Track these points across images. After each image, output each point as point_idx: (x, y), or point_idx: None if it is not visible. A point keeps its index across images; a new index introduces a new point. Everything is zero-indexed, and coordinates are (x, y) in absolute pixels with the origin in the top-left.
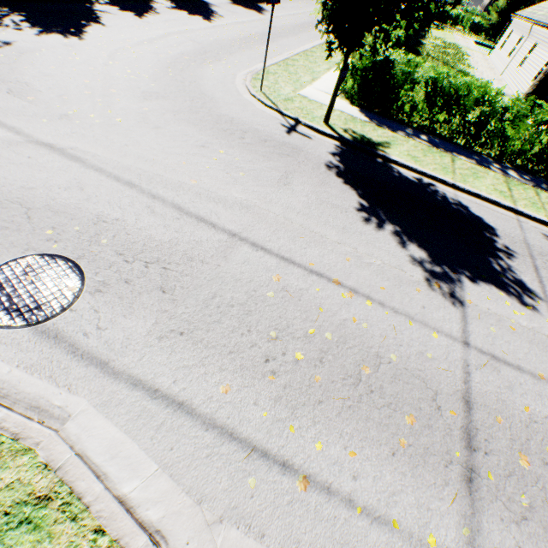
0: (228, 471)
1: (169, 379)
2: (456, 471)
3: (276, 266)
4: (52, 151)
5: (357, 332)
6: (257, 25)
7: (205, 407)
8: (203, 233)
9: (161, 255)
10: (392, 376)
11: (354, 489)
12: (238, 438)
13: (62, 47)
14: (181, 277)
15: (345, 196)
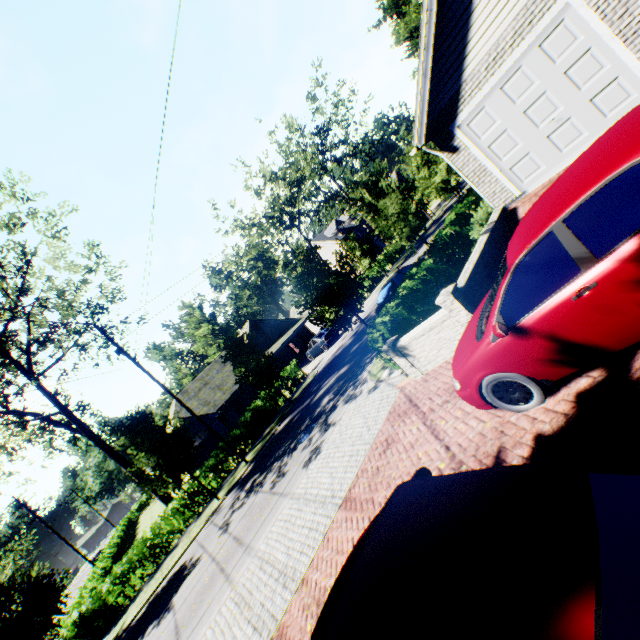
0: None
1: None
2: None
3: None
4: None
5: None
6: None
7: None
8: None
9: None
10: None
11: None
12: None
13: None
14: None
15: None
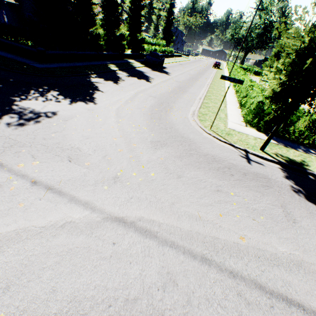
0: None
1: None
2: None
3: None
4: (127, 228)
5: None
6: (171, 81)
7: None
8: None
9: None
10: None
11: None
12: None
13: (87, 111)
14: None
15: None
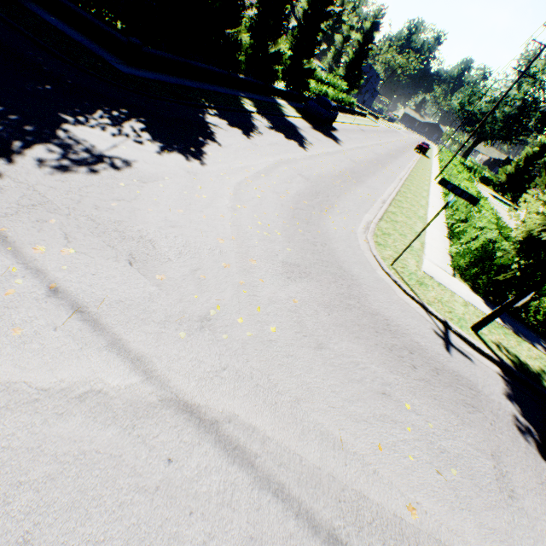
0: None
1: None
2: None
3: None
4: (202, 432)
5: None
6: (341, 157)
7: None
8: None
9: None
10: None
11: None
12: None
13: (186, 174)
14: None
15: None
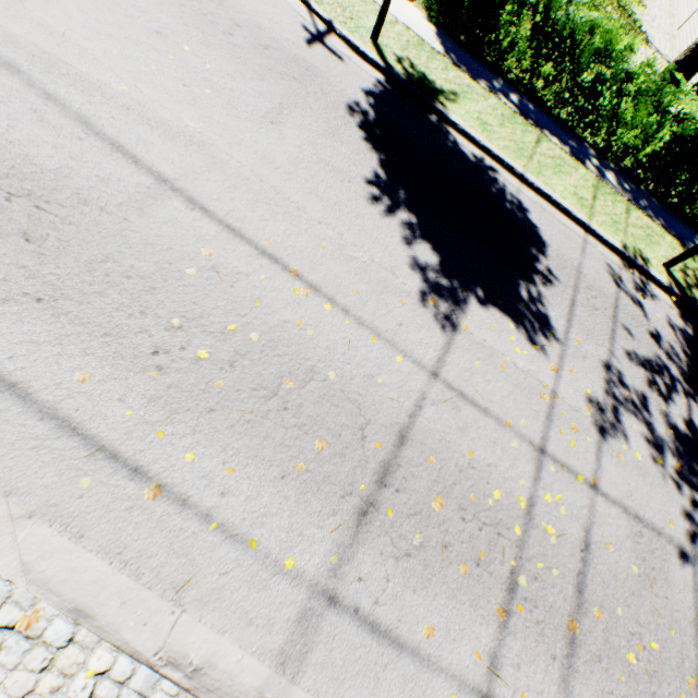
0: (57, 467)
1: (3, 354)
2: (353, 503)
3: (214, 237)
4: None
5: (297, 339)
6: None
7: (48, 394)
8: (115, 169)
9: (37, 188)
10: (321, 396)
11: (217, 505)
12: (83, 435)
13: None
14: (60, 225)
15: (358, 159)
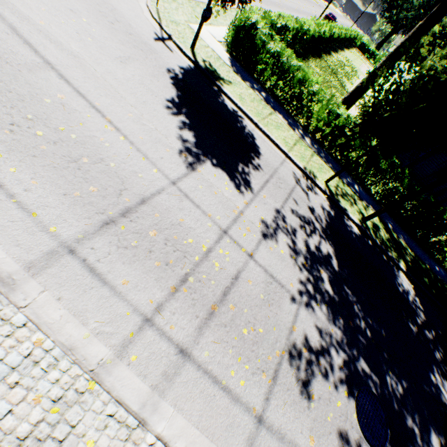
0: None
1: None
2: (102, 218)
3: (68, 92)
4: None
5: (98, 145)
6: None
7: None
8: (23, 50)
9: None
10: (102, 171)
11: (20, 194)
12: None
13: None
14: None
15: (165, 90)
